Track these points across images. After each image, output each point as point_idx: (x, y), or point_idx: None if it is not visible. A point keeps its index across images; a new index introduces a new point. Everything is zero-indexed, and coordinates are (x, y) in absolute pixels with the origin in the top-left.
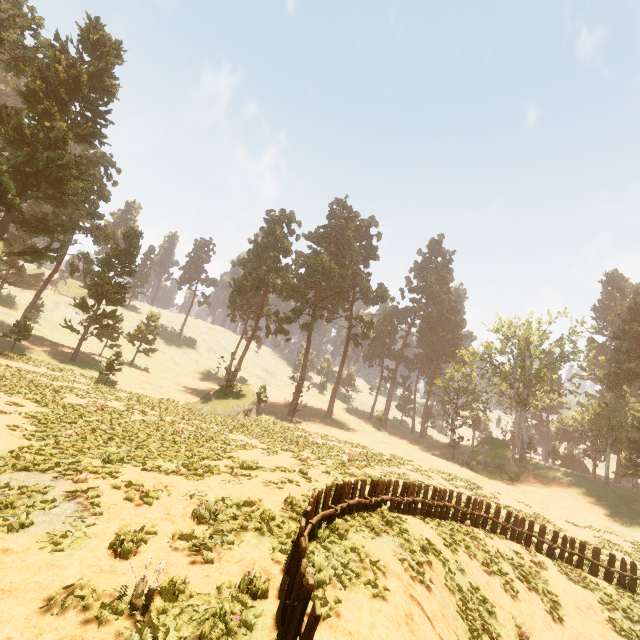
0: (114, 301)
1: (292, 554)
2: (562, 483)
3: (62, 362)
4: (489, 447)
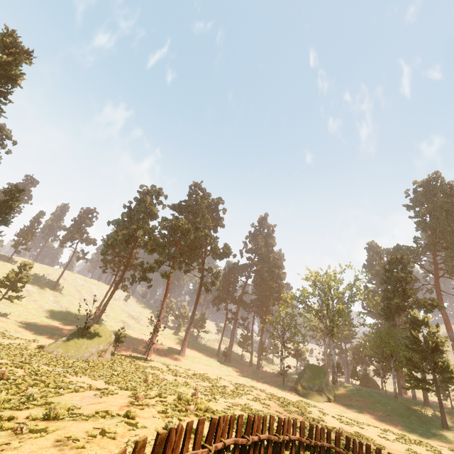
0: None
1: None
2: (366, 400)
3: None
4: (310, 373)
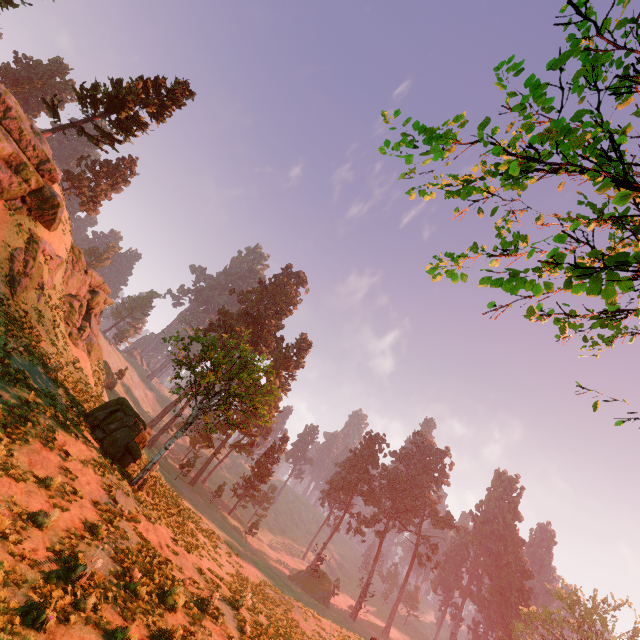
0: (262, 479)
1: None
2: None
3: (226, 516)
4: None
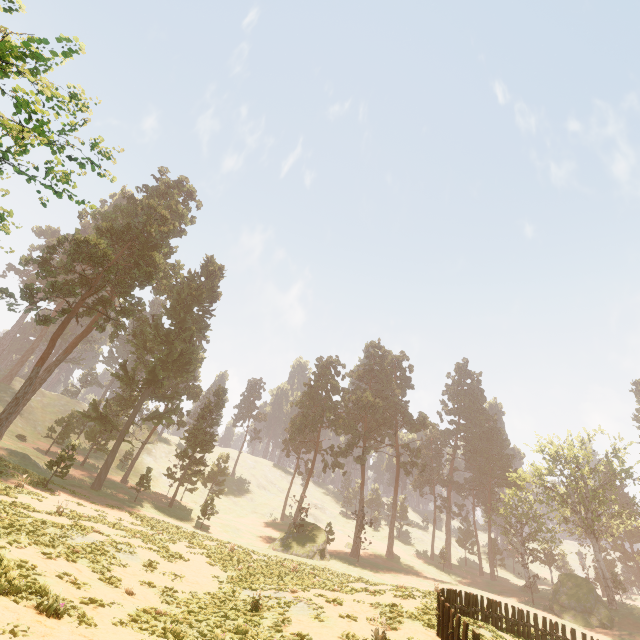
0: (204, 449)
1: (440, 618)
2: None
3: (165, 509)
4: (569, 586)
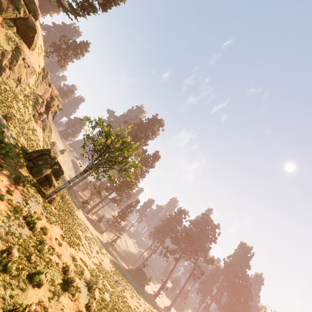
0: (122, 219)
1: None
2: None
3: (101, 233)
4: None
